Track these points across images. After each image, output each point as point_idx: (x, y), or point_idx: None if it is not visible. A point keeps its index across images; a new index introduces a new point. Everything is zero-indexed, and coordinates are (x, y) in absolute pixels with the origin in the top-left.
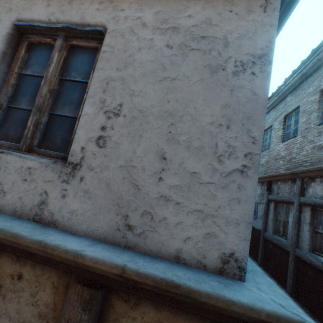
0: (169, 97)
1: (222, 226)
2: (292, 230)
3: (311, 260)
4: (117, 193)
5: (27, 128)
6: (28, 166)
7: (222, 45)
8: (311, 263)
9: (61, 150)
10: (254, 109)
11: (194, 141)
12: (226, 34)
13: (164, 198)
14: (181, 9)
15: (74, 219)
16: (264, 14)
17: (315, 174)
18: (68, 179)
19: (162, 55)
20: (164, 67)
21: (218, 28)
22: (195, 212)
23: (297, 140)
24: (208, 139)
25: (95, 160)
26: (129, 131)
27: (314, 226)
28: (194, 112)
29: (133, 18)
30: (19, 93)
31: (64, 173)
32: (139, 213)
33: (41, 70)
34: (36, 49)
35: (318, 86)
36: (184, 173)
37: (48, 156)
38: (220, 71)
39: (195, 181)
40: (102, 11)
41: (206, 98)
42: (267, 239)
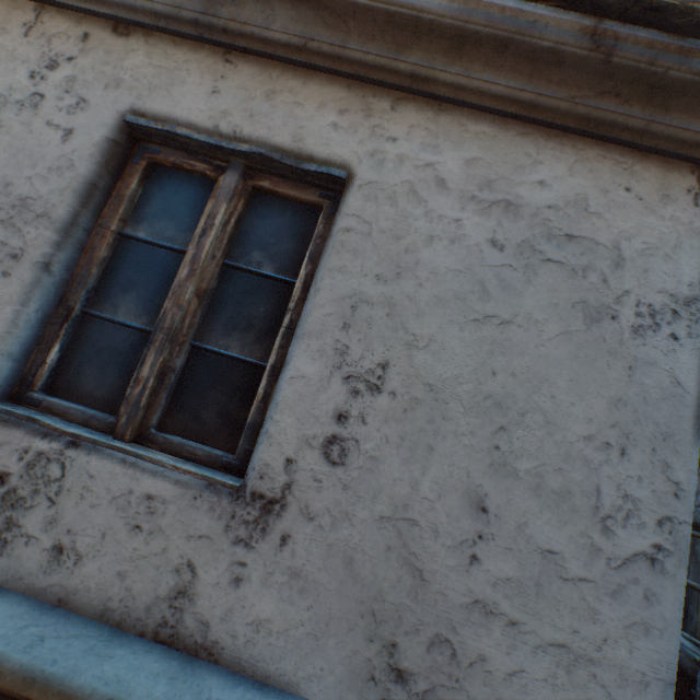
0: (495, 362)
1: (612, 686)
2: None
3: None
4: (372, 585)
5: (138, 382)
6: (146, 492)
7: (611, 262)
8: None
9: (217, 441)
10: (676, 418)
11: (549, 475)
12: (619, 238)
13: (482, 606)
14: (524, 163)
15: (262, 644)
16: (694, 210)
17: None
18: (251, 536)
19: (481, 262)
20: (486, 291)
21: (602, 221)
22: (552, 648)
23: None
24: (580, 474)
25: (318, 494)
26: (404, 432)
27: None
28: (550, 406)
29: (416, 164)
30: (116, 280)
31: (241, 521)
32: (422, 639)
33: (174, 233)
34: (165, 178)
35: None
36: (527, 551)
37: (188, 457)
38: (606, 321)
39: (552, 573)
40: (345, 133)
41: (577, 378)
42: None
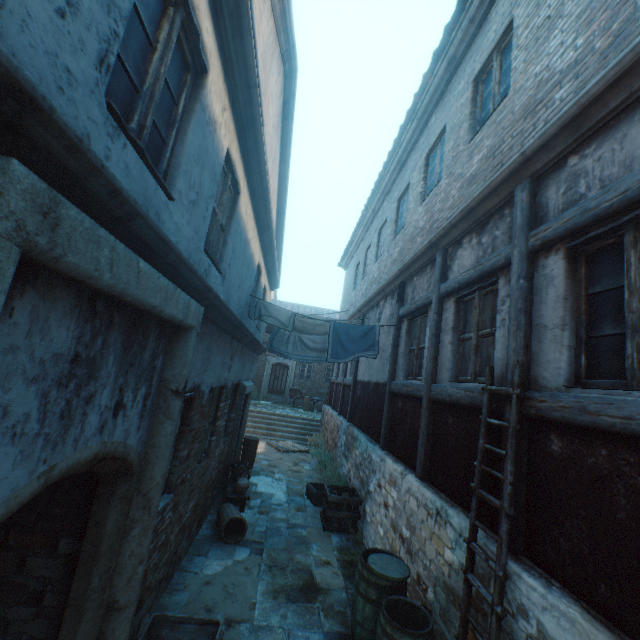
0: None
1: None
2: (428, 354)
3: (452, 393)
4: None
5: None
6: None
7: None
8: (451, 400)
9: None
10: None
11: None
12: None
13: None
14: None
15: None
16: None
17: (461, 229)
18: None
19: None
20: None
21: None
22: None
23: (441, 185)
24: None
25: None
26: None
27: (460, 331)
28: None
29: None
30: None
31: None
32: None
33: None
34: None
35: (471, 73)
36: None
37: None
38: None
39: None
40: None
41: None
42: (395, 392)
